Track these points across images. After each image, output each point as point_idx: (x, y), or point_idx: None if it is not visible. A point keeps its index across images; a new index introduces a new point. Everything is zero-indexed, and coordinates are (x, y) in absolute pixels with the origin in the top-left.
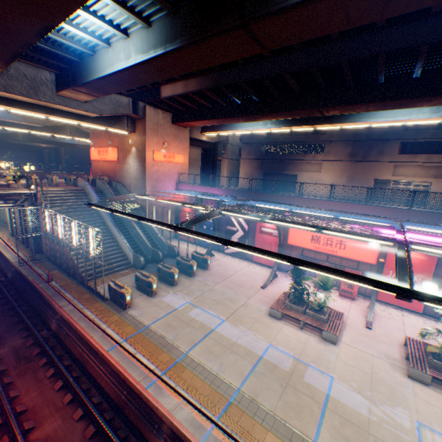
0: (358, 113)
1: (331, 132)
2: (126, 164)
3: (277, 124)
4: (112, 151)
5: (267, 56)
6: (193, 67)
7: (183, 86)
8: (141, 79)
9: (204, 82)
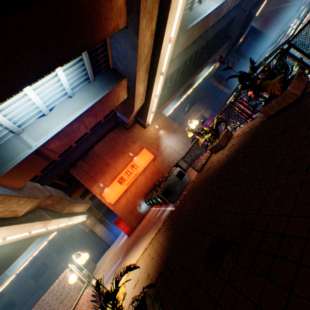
0: (194, 79)
1: None
2: (163, 150)
3: (177, 100)
4: (140, 157)
5: (208, 31)
6: (224, 13)
7: None
8: (208, 24)
9: (174, 66)
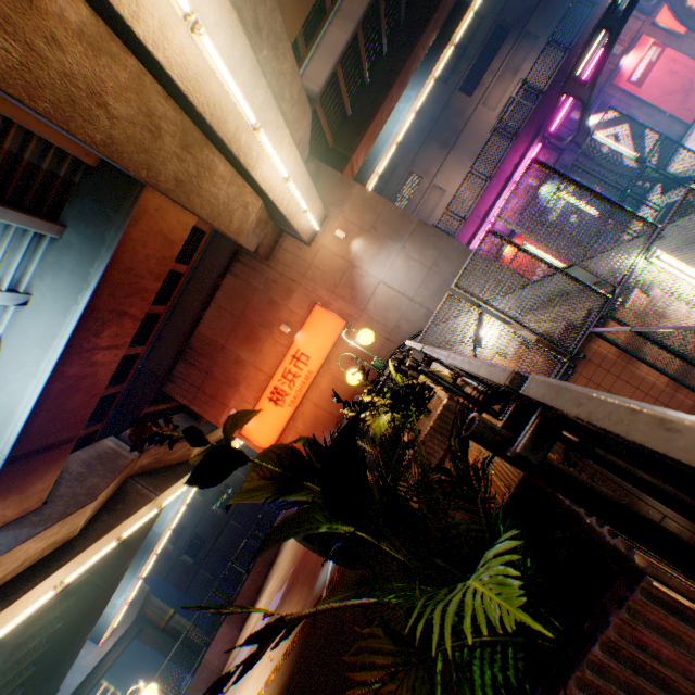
0: None
1: (400, 157)
2: (367, 300)
3: (420, 80)
4: (310, 331)
5: None
6: None
7: (340, 27)
8: None
9: None
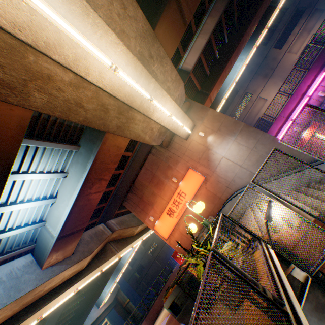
0: None
1: (239, 86)
2: (215, 166)
3: (248, 49)
4: (186, 181)
5: None
6: None
7: (202, 37)
8: None
9: (217, 9)
